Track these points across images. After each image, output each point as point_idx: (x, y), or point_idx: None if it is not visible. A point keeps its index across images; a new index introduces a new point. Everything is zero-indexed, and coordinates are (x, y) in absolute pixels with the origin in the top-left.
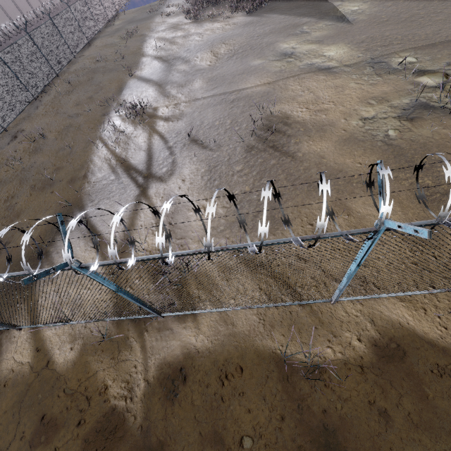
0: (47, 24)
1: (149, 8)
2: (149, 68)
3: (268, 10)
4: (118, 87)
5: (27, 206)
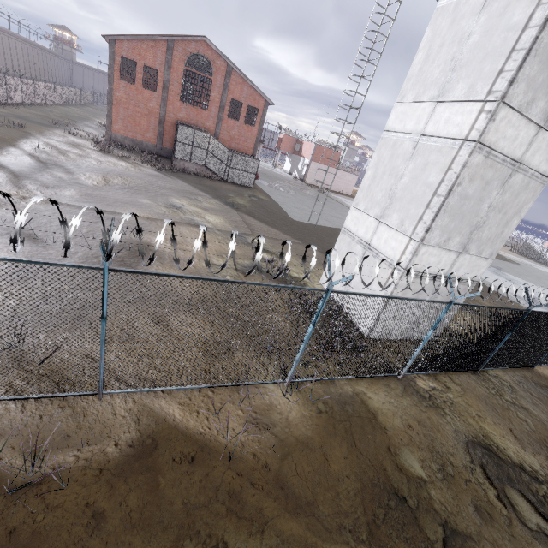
0: None
1: (55, 120)
2: (13, 158)
3: (177, 175)
4: None
5: None
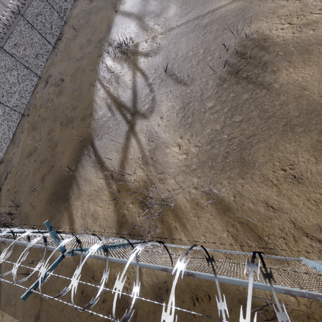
0: None
1: None
2: (129, 1)
3: None
4: (107, 25)
5: (60, 138)
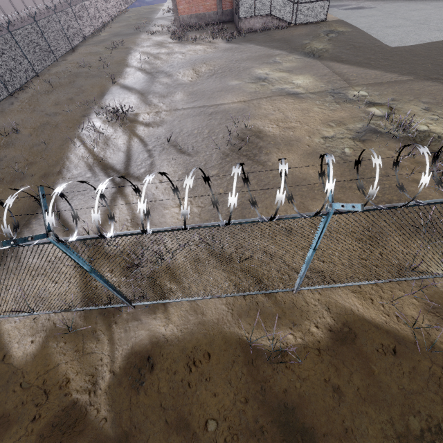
0: (31, 26)
1: (136, 25)
2: (132, 78)
3: (246, 40)
4: (100, 91)
5: None
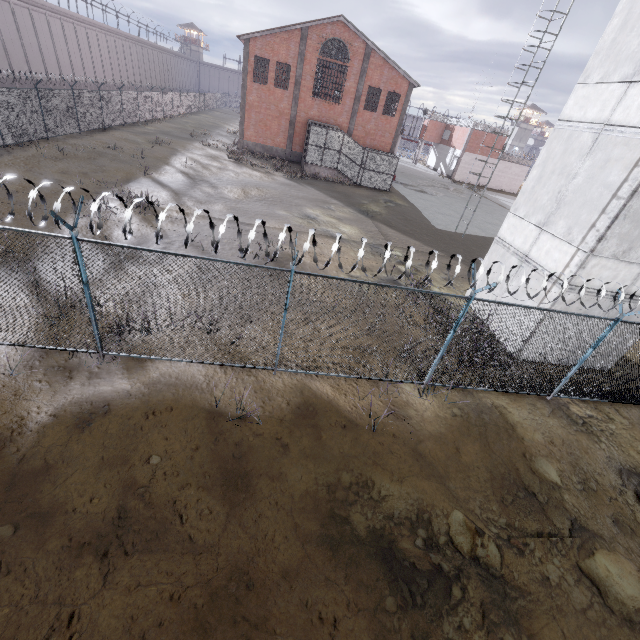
0: (65, 91)
1: (192, 132)
2: (170, 177)
3: (308, 183)
4: (125, 177)
5: None
